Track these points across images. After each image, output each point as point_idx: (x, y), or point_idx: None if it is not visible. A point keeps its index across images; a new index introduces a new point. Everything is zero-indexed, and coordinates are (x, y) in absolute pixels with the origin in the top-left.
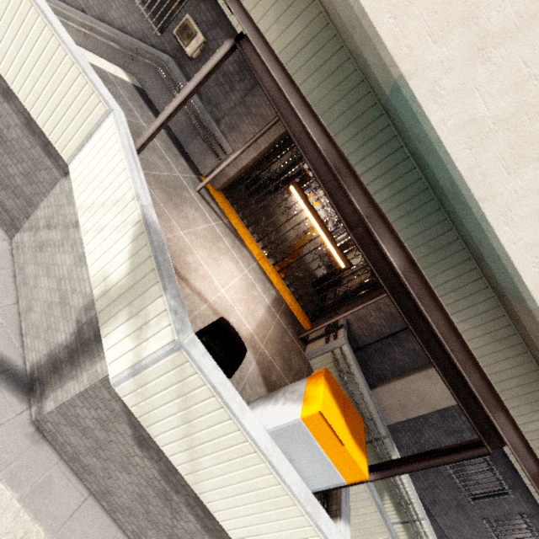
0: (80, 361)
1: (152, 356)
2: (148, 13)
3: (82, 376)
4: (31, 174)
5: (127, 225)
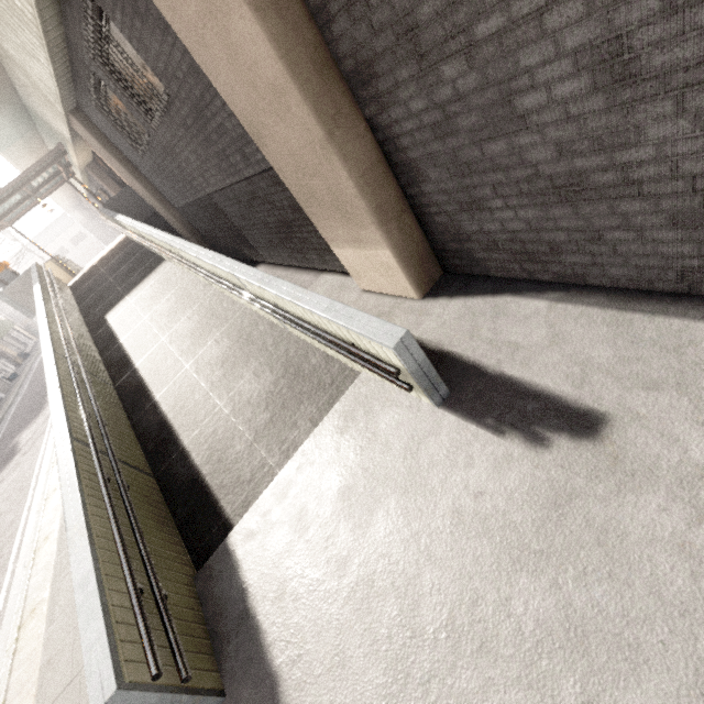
0: None
1: None
2: None
3: None
4: None
5: None
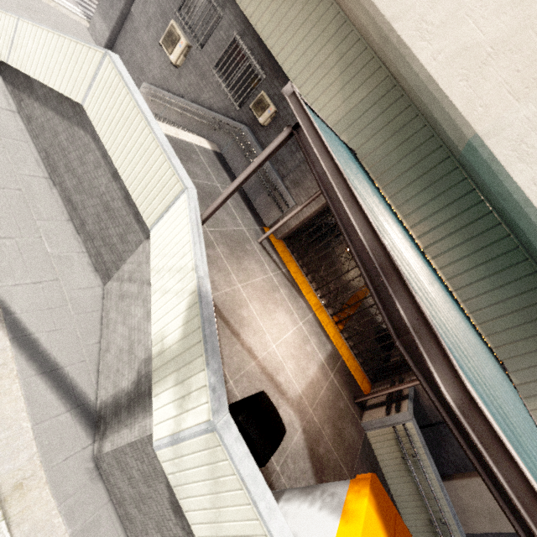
0: (135, 411)
1: (189, 430)
2: (231, 93)
3: (135, 426)
4: (124, 236)
5: (185, 293)
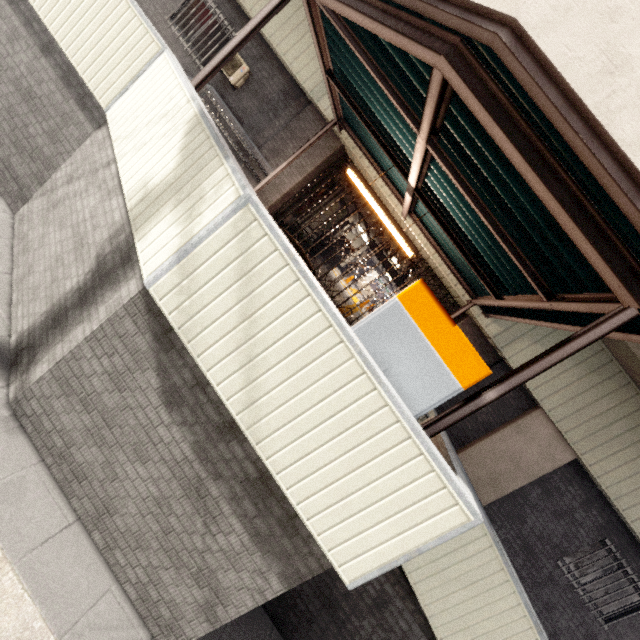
0: (96, 297)
1: (208, 226)
2: (192, 50)
3: (98, 311)
4: (57, 132)
5: (179, 126)
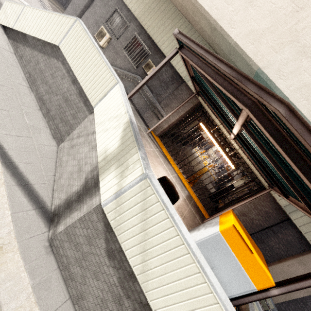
0: (83, 199)
1: (129, 184)
2: (132, 61)
3: (83, 207)
4: (75, 114)
5: (121, 125)
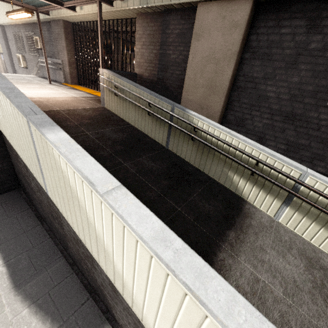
0: None
1: None
2: (34, 53)
3: None
4: None
5: None
